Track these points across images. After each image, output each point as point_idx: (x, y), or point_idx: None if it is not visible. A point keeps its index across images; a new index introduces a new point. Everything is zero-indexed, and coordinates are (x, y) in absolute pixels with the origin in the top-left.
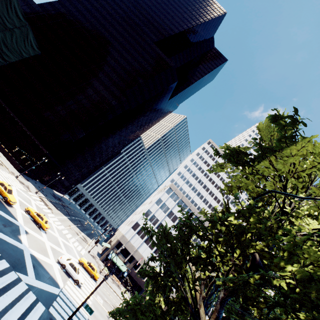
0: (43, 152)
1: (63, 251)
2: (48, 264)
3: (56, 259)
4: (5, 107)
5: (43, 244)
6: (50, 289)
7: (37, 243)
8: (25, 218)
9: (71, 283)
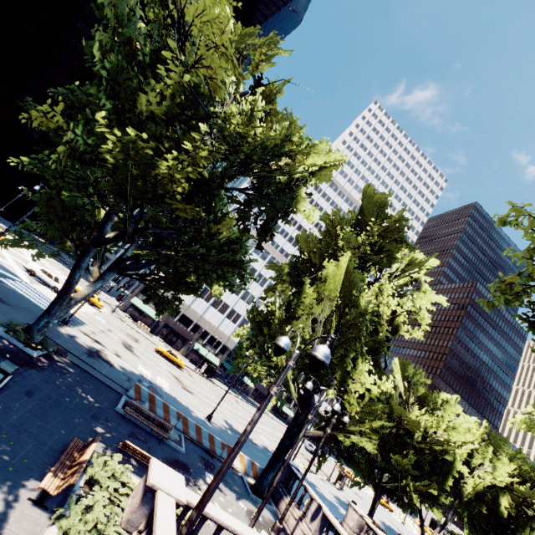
0: None
1: None
2: (4, 263)
3: (22, 268)
4: None
5: None
6: (4, 272)
7: None
8: None
9: (46, 289)
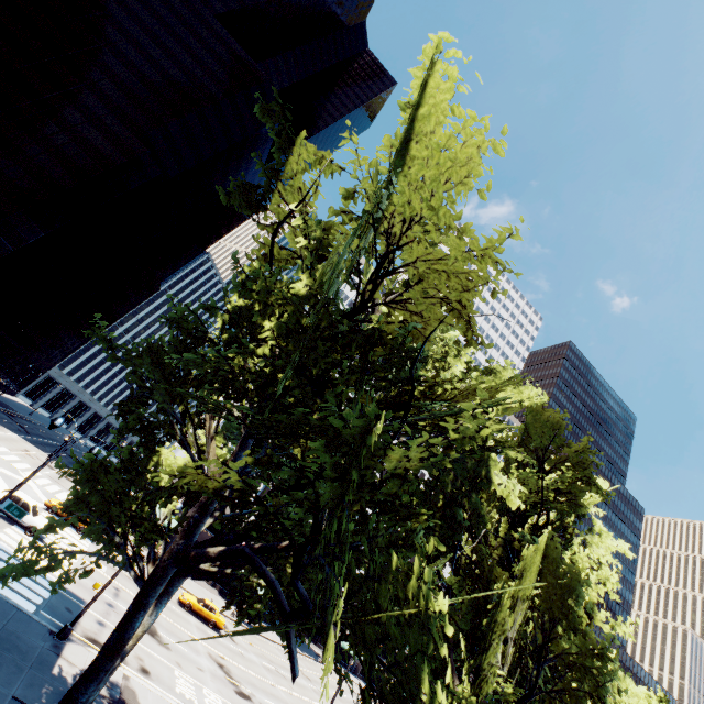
0: None
1: None
2: None
3: None
4: None
5: None
6: None
7: None
8: None
9: (16, 532)
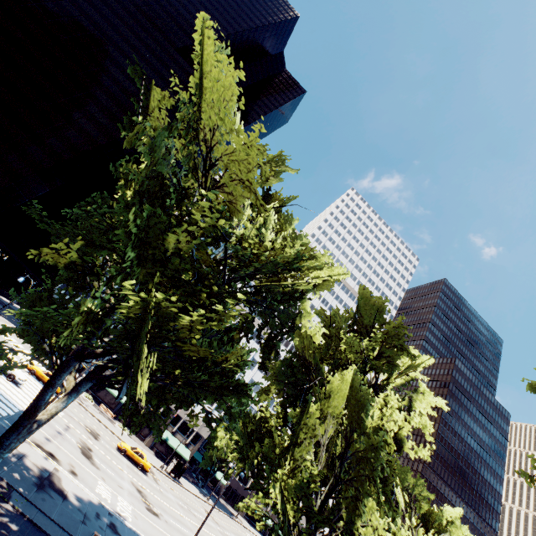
0: None
1: None
2: None
3: None
4: None
5: None
6: None
7: None
8: None
9: (0, 377)
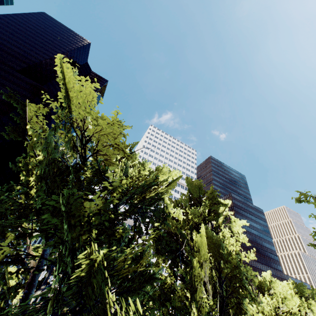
0: None
1: None
2: None
3: None
4: None
5: None
6: None
7: None
8: None
9: None
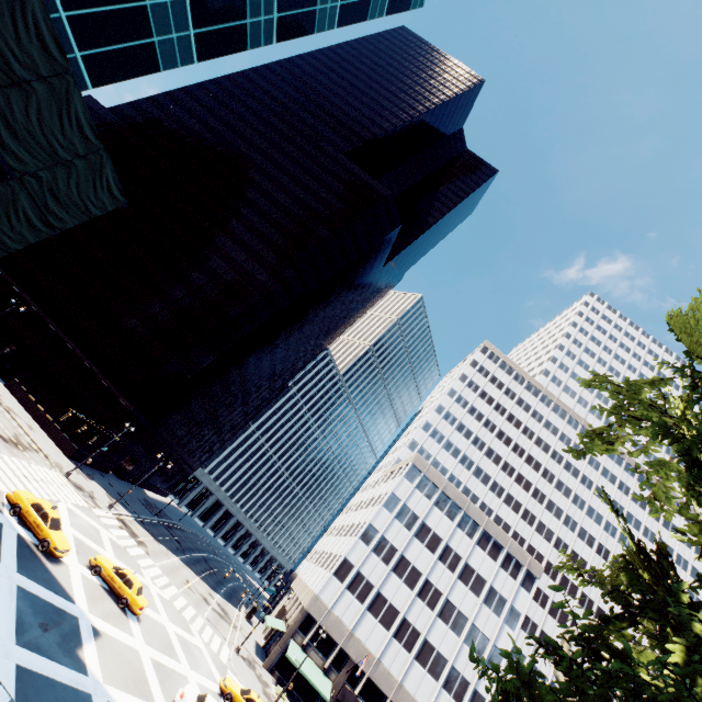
0: (124, 410)
1: (183, 667)
2: None
3: (169, 701)
4: (44, 317)
5: (135, 658)
6: None
7: (122, 661)
8: (90, 588)
9: None
